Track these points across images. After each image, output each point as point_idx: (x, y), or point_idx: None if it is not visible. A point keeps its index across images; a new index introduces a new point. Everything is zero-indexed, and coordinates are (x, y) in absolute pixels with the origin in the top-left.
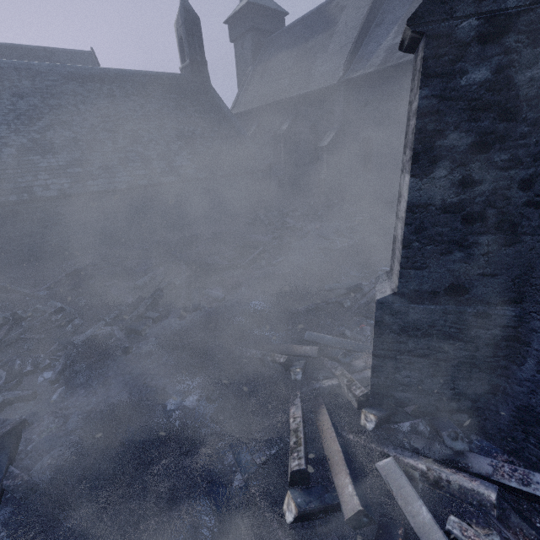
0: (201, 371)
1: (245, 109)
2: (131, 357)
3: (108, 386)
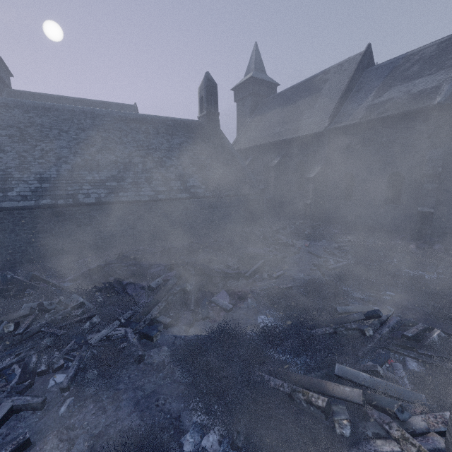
0: (219, 399)
1: (242, 147)
2: (142, 367)
3: (118, 402)
